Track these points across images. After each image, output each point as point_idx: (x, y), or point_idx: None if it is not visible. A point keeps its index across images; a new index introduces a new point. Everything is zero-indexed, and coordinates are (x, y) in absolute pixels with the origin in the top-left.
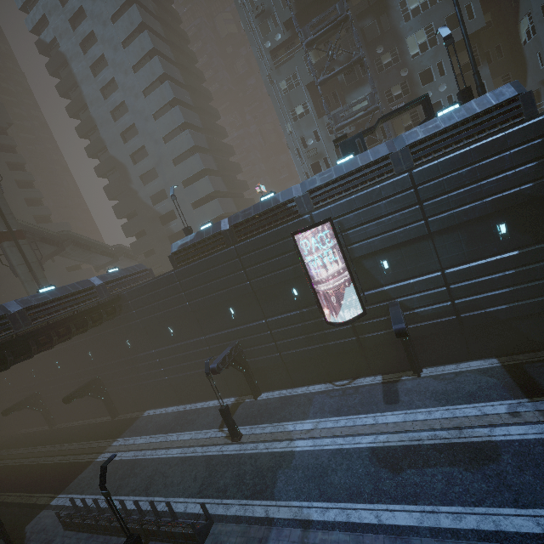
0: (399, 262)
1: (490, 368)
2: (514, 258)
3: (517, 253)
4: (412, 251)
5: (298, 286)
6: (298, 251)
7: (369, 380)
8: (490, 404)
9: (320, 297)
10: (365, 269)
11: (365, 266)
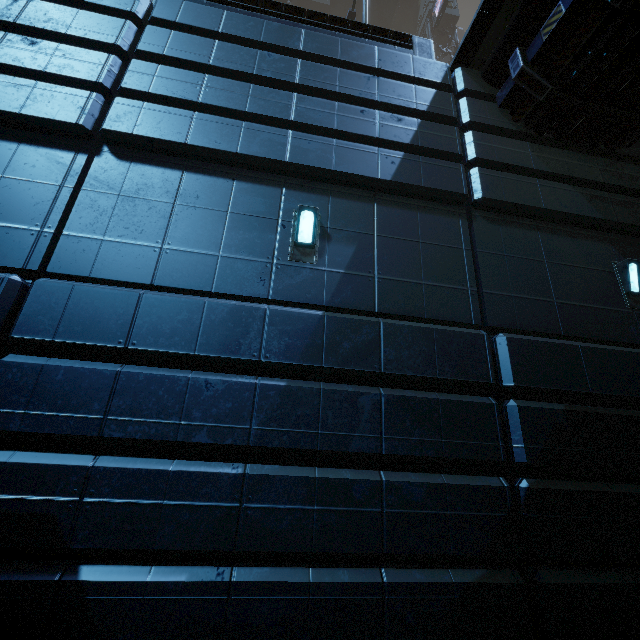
0: None
1: None
2: (304, 330)
3: (318, 314)
4: None
5: None
6: None
7: None
8: None
9: None
10: None
11: None
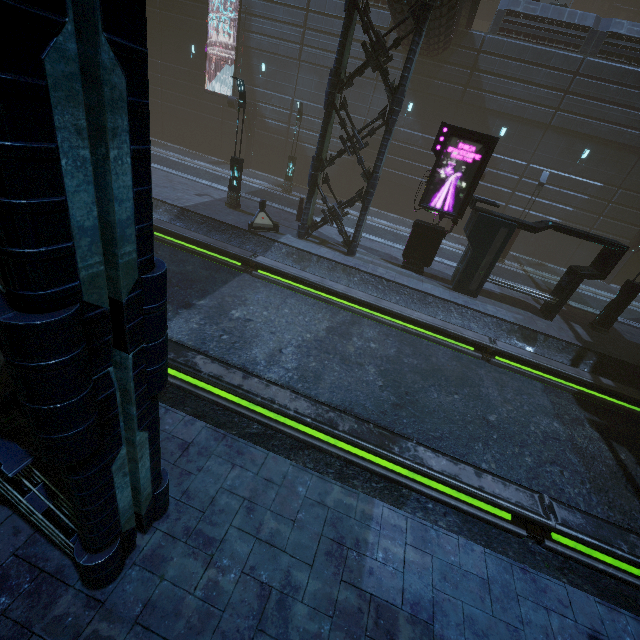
0: (273, 73)
1: (283, 181)
2: None
3: None
4: (284, 69)
5: (198, 46)
6: (208, 5)
7: (215, 158)
8: (257, 180)
9: (210, 67)
10: (250, 63)
11: (251, 61)
